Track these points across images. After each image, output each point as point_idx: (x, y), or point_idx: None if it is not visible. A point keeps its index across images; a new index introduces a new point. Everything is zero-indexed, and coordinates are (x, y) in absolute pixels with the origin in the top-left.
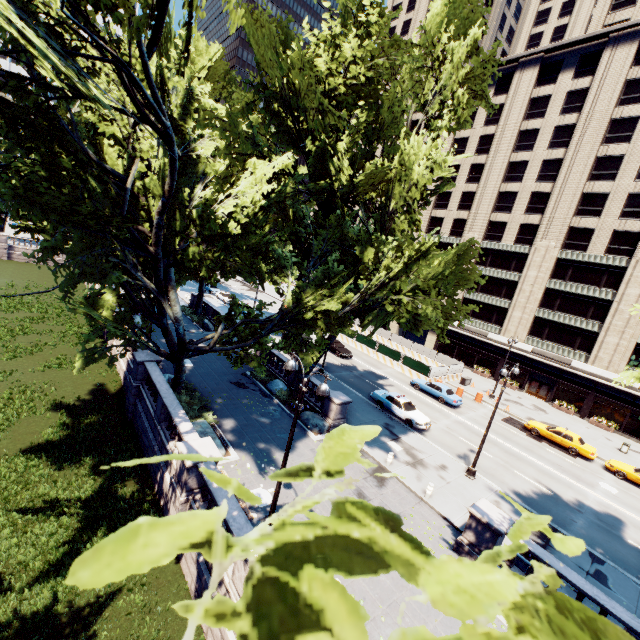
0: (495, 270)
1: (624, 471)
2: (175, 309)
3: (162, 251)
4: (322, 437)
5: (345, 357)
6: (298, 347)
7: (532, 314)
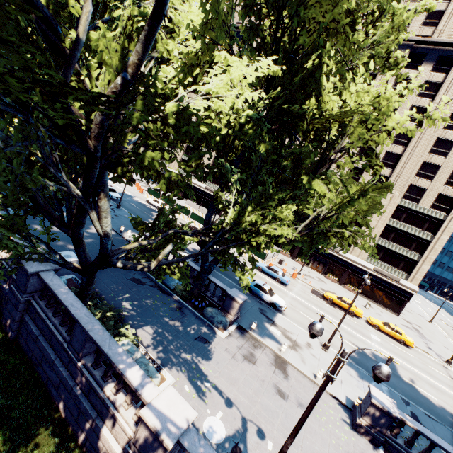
0: None
1: (379, 325)
2: (105, 221)
3: None
4: (228, 333)
5: None
6: (233, 264)
7: None
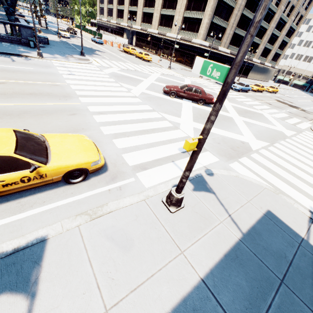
0: None
1: (136, 53)
2: None
3: None
4: None
5: (72, 33)
6: None
7: (159, 13)
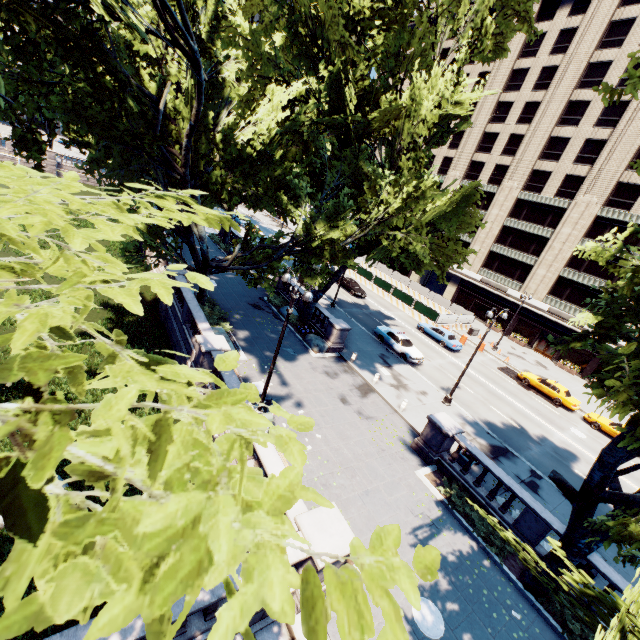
0: (528, 224)
1: (600, 423)
2: (200, 228)
3: (190, 174)
4: (321, 355)
5: (359, 296)
6: (304, 273)
7: (556, 273)
